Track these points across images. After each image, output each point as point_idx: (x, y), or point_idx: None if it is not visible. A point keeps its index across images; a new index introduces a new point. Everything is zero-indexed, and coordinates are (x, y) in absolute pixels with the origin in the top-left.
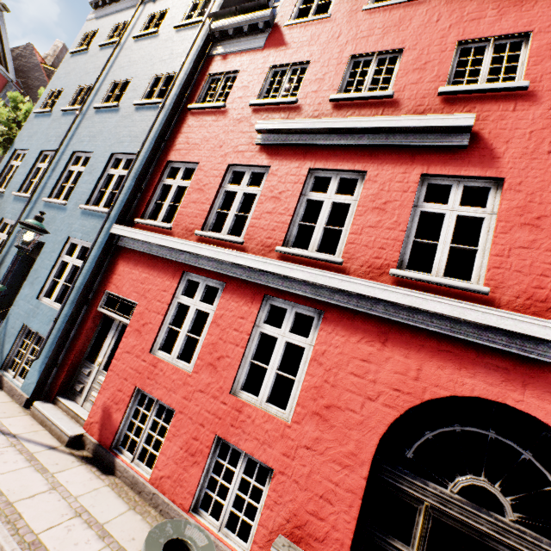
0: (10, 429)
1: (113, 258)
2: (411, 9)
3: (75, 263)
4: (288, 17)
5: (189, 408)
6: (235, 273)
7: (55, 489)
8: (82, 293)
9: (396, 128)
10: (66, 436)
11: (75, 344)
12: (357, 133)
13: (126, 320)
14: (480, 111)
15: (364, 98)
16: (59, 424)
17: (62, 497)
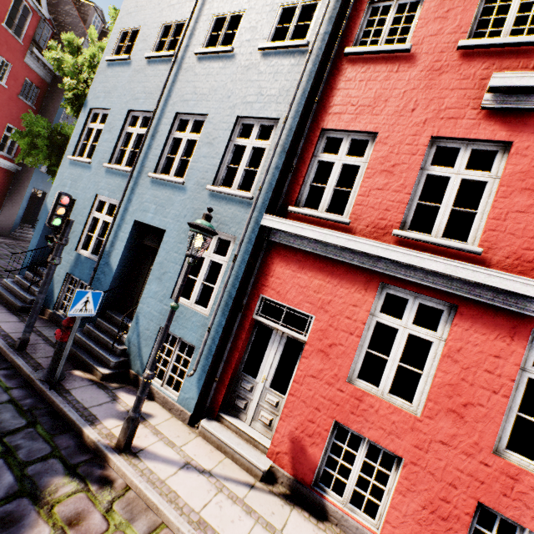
0: (199, 462)
1: (263, 255)
2: None
3: (213, 258)
4: None
5: (427, 461)
6: (479, 295)
7: None
8: (234, 298)
9: None
10: (258, 470)
11: (231, 356)
12: None
13: (299, 336)
14: None
15: None
16: (244, 453)
17: None
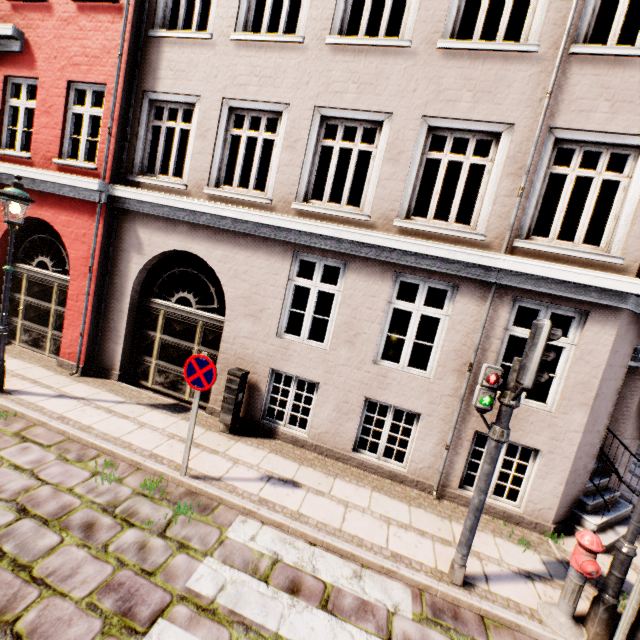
0: None
1: None
2: None
3: None
4: None
5: None
6: None
7: None
8: None
9: None
10: None
11: None
12: None
13: None
14: (29, 20)
15: None
16: None
17: None
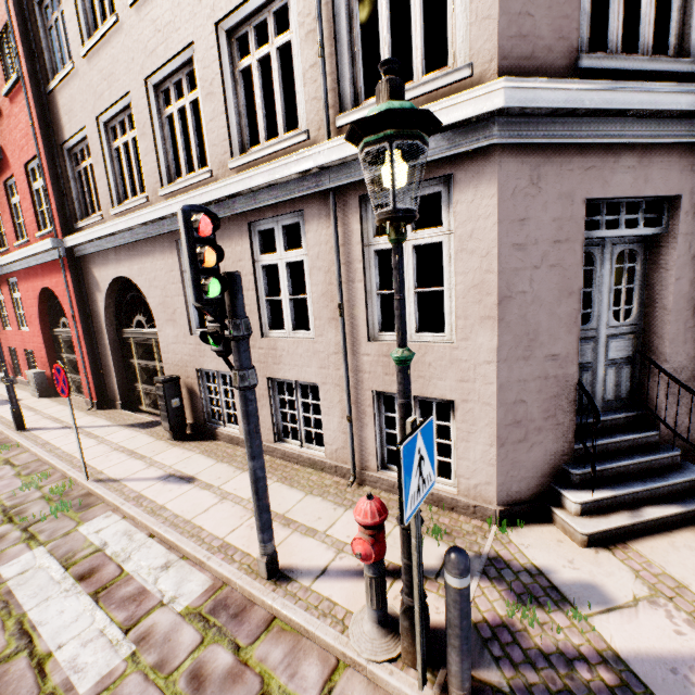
0: None
1: None
2: None
3: None
4: None
5: (18, 344)
6: None
7: None
8: None
9: None
10: (1, 379)
11: None
12: None
13: None
14: None
15: None
16: None
17: None
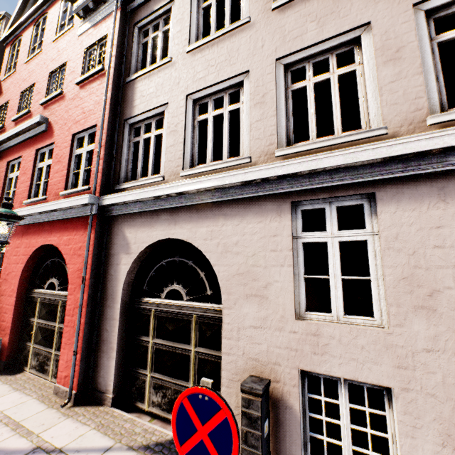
0: None
1: None
2: (39, 58)
3: None
4: (4, 75)
5: None
6: None
7: None
8: None
9: (23, 130)
10: None
11: None
12: (18, 137)
13: None
14: (52, 110)
15: (22, 116)
16: None
17: None
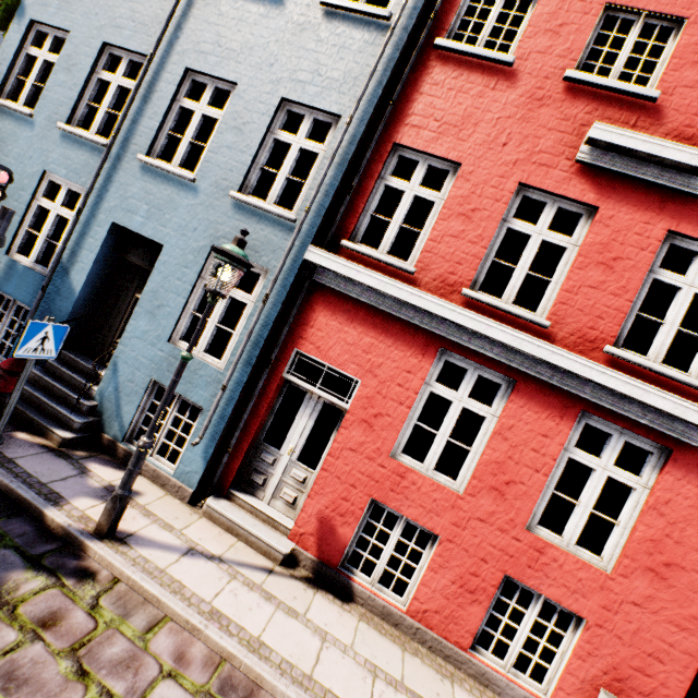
0: (207, 547)
1: (302, 299)
2: None
3: (234, 294)
4: None
5: (463, 538)
6: (539, 372)
7: (326, 640)
8: (261, 350)
9: None
10: (279, 554)
11: (251, 422)
12: None
13: (340, 402)
14: None
15: None
16: (262, 535)
17: (341, 651)
